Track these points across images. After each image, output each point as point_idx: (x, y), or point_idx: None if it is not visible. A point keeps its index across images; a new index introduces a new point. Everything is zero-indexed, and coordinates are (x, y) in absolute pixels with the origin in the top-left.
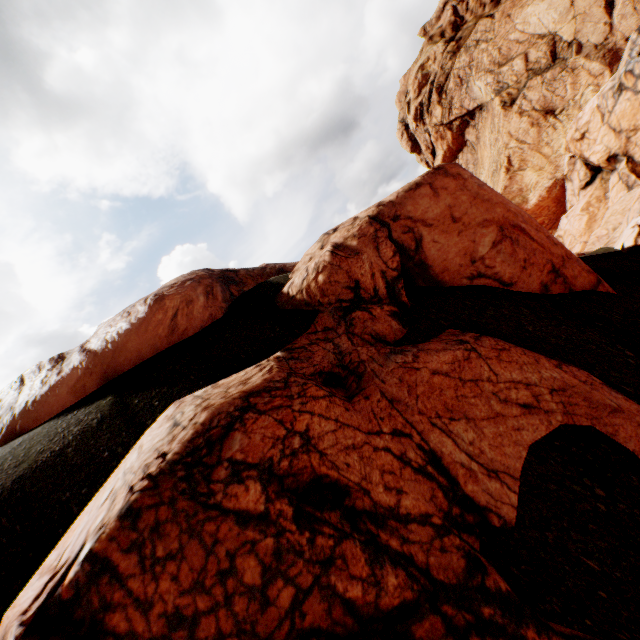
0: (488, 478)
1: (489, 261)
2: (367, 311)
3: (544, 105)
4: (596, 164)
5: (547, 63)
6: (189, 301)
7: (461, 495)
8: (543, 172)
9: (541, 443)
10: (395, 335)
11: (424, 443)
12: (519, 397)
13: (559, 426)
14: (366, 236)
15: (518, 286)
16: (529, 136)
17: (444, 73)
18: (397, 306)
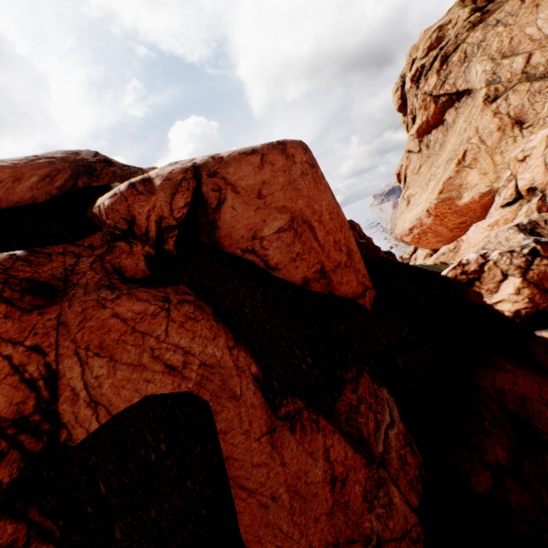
0: (87, 406)
1: (267, 243)
2: (130, 245)
3: (518, 114)
4: (519, 190)
5: (543, 72)
6: (18, 178)
7: (54, 409)
8: (485, 177)
9: (158, 397)
10: (136, 273)
11: (56, 363)
12: (172, 359)
13: (185, 391)
14: (171, 181)
15: (282, 273)
16: (491, 139)
17: (456, 43)
18: (157, 250)
